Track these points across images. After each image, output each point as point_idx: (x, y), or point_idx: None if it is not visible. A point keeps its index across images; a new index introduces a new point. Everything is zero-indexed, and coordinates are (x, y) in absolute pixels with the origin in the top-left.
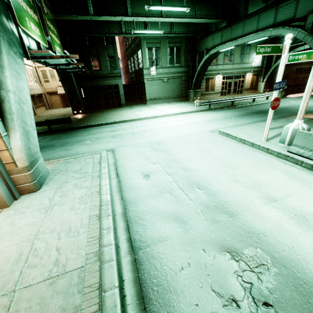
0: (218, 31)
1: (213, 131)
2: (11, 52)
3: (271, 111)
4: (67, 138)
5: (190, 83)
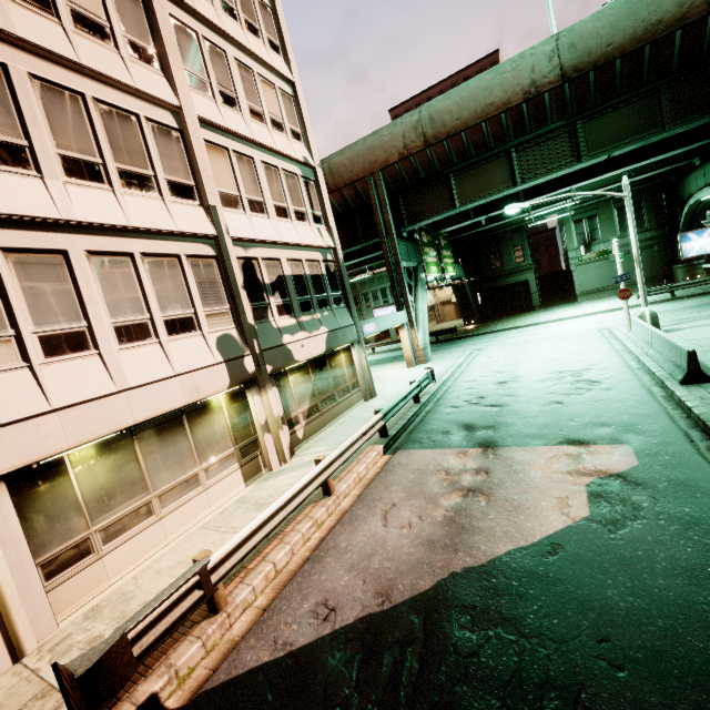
0: (698, 168)
1: (605, 329)
2: (422, 291)
3: (623, 301)
4: (449, 345)
5: (675, 253)
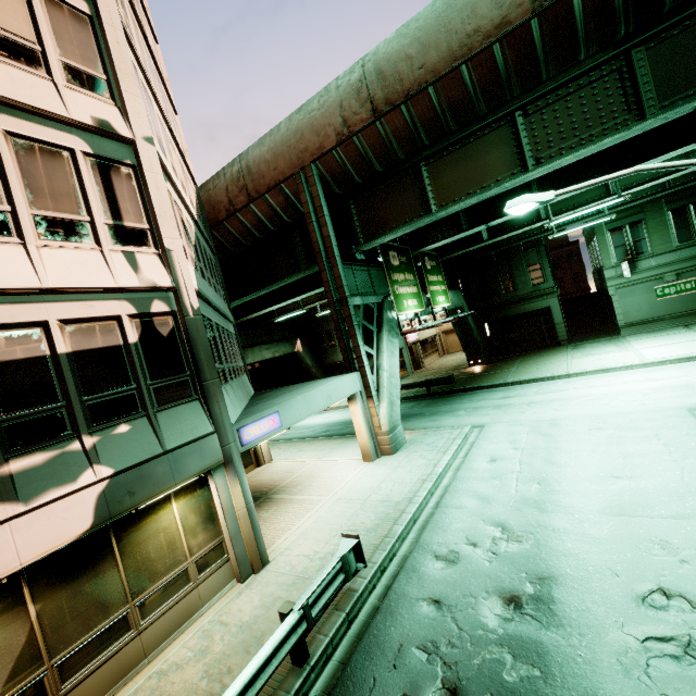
0: None
1: None
2: (390, 337)
3: None
4: (442, 406)
5: None
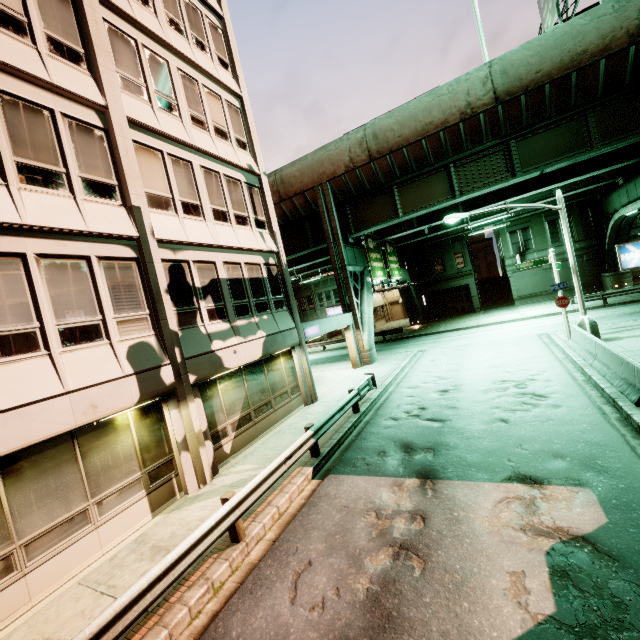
0: (621, 187)
1: (544, 334)
2: (368, 293)
3: (562, 309)
4: (395, 345)
5: (603, 263)
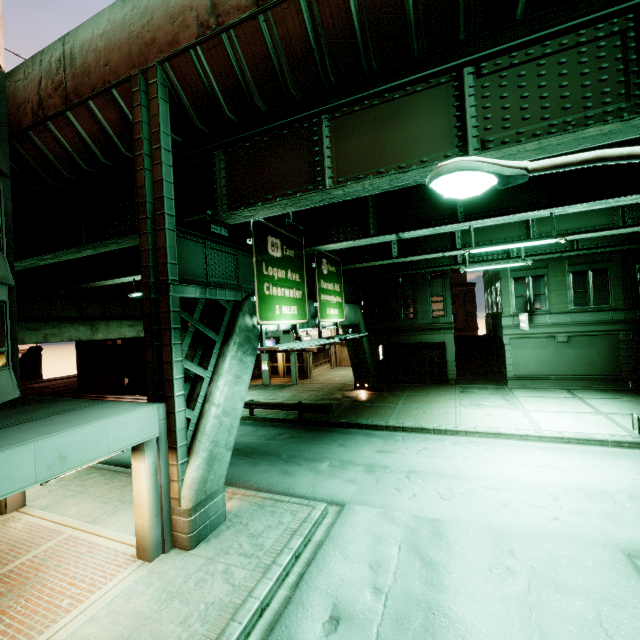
0: None
1: None
2: (240, 353)
3: None
4: (306, 445)
5: None
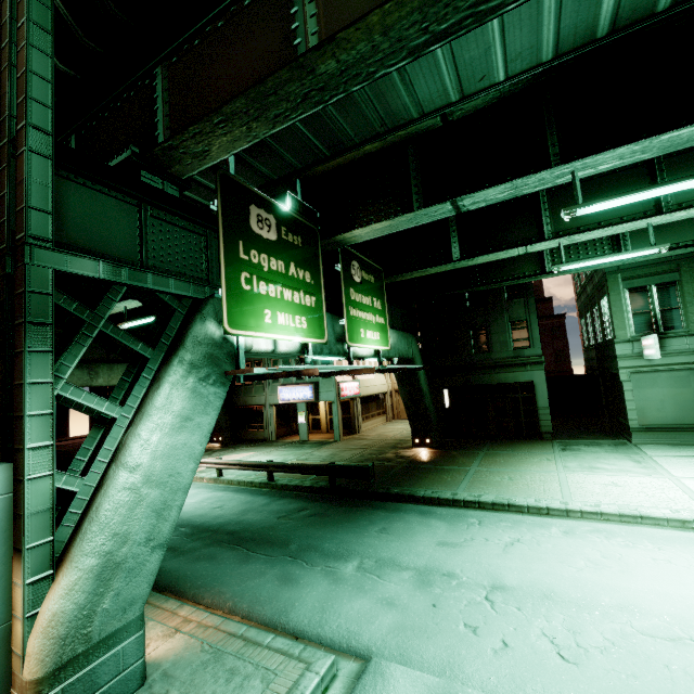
0: None
1: None
2: (192, 379)
3: None
4: (330, 529)
5: None
